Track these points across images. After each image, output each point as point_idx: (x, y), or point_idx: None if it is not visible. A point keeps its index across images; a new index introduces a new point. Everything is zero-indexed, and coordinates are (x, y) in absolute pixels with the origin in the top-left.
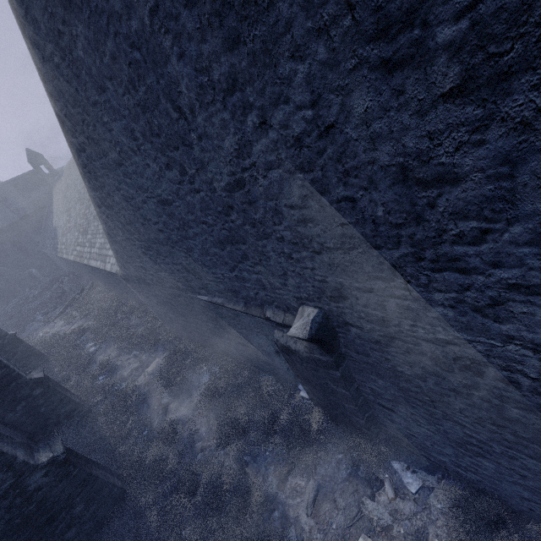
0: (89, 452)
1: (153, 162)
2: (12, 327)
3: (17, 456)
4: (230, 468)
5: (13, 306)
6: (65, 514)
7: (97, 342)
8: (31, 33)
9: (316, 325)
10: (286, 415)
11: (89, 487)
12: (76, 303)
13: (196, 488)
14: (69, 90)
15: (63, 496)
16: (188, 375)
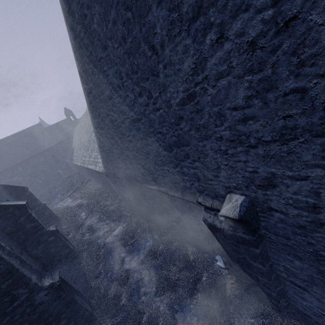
0: (74, 282)
1: (131, 93)
2: (45, 201)
3: (32, 278)
4: (164, 312)
5: (47, 189)
6: (54, 324)
7: (87, 213)
8: (70, 21)
9: (244, 208)
10: (207, 278)
11: (71, 308)
12: (78, 189)
13: (139, 323)
14: (87, 53)
15: (55, 311)
16: (138, 239)
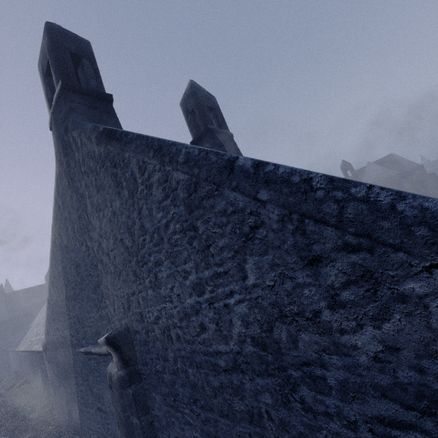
0: None
1: (78, 243)
2: None
3: None
4: None
5: None
6: None
7: None
8: (56, 195)
9: (117, 331)
10: None
11: None
12: None
13: None
14: (60, 214)
15: None
16: None
